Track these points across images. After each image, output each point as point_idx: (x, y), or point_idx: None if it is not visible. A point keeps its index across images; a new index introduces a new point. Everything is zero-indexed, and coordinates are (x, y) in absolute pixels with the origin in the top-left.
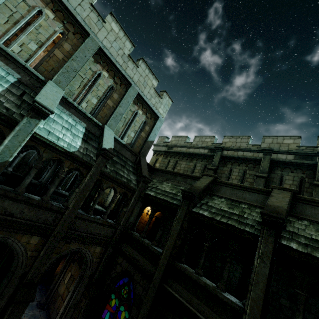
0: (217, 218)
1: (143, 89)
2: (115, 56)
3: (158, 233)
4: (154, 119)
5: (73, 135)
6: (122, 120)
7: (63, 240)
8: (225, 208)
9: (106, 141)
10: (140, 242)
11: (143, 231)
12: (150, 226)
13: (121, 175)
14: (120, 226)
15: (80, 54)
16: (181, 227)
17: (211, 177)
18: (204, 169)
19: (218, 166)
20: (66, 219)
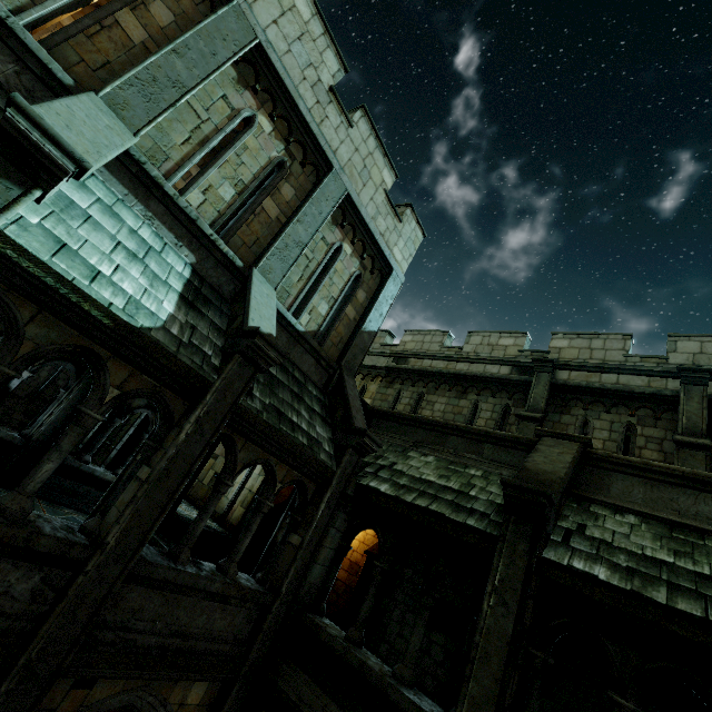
0: (655, 596)
1: (359, 188)
2: (297, 81)
3: (414, 631)
4: (380, 274)
5: (151, 279)
6: (299, 264)
7: (64, 677)
8: (660, 554)
9: (258, 313)
10: (351, 667)
11: (357, 619)
12: (350, 580)
13: (292, 424)
14: (278, 599)
15: (199, 43)
16: (520, 623)
17: (570, 442)
18: (501, 419)
19: (544, 412)
20: (88, 590)
